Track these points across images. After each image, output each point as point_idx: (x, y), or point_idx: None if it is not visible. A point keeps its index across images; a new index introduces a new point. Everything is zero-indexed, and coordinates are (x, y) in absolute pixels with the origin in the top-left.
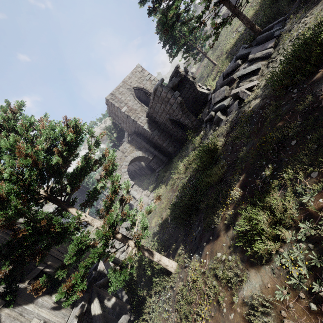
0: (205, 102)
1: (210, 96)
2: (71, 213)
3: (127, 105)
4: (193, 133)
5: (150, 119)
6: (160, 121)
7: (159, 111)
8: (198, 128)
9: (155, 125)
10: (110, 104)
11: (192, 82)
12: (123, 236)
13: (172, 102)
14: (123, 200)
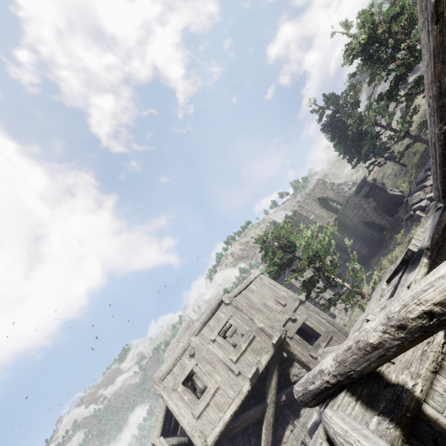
0: (399, 203)
1: (406, 199)
2: (326, 274)
3: (314, 213)
4: (391, 232)
5: (338, 223)
6: (351, 224)
7: (350, 216)
8: (396, 227)
9: (344, 229)
10: (298, 214)
11: (381, 188)
12: (360, 291)
13: (366, 207)
14: (354, 271)
